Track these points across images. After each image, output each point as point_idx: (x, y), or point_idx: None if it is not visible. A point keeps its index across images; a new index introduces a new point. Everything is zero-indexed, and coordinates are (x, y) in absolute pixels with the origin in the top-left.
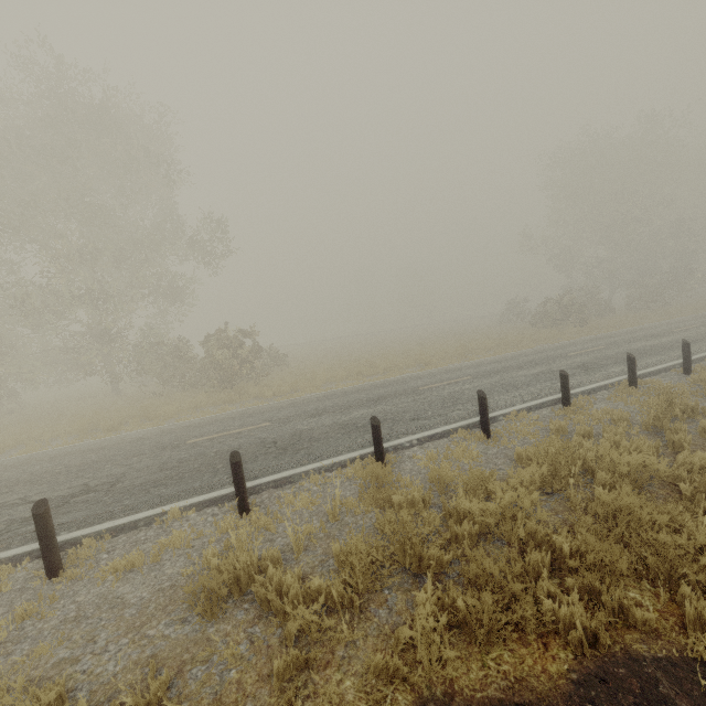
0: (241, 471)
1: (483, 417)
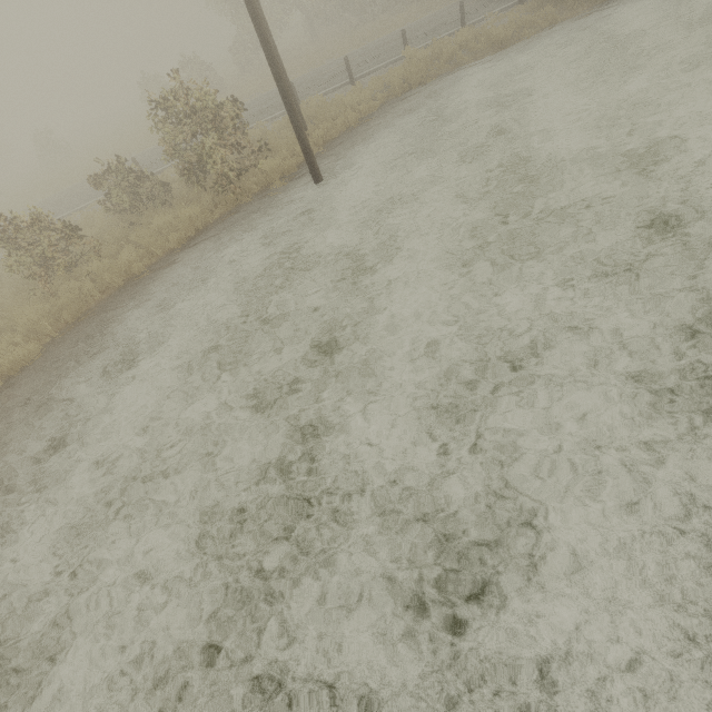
0: None
1: None
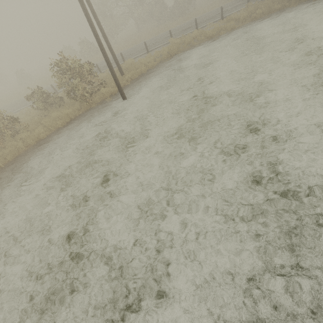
0: (222, 10)
1: None
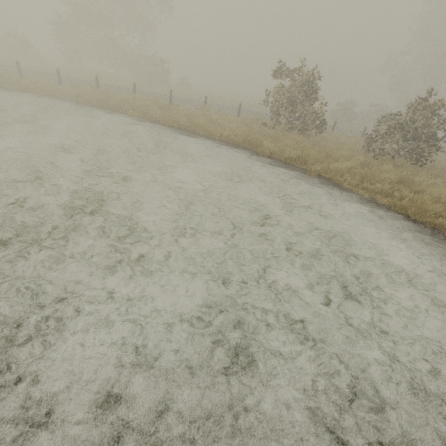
0: (97, 81)
1: (170, 98)
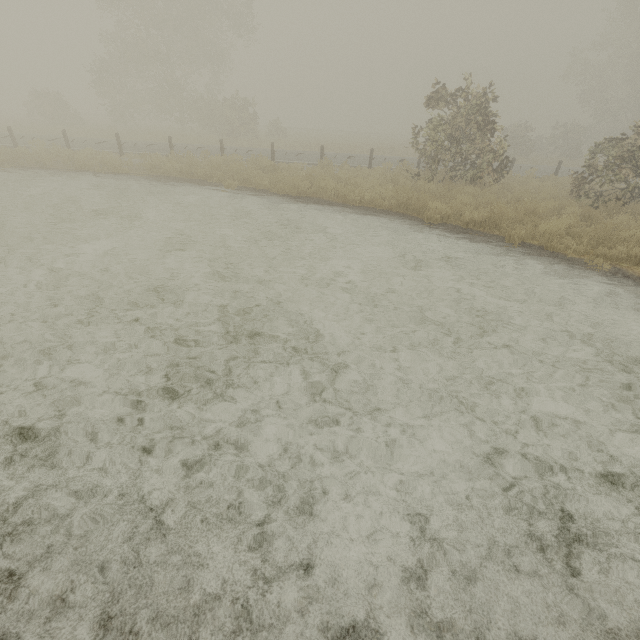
0: (171, 143)
1: (271, 155)
